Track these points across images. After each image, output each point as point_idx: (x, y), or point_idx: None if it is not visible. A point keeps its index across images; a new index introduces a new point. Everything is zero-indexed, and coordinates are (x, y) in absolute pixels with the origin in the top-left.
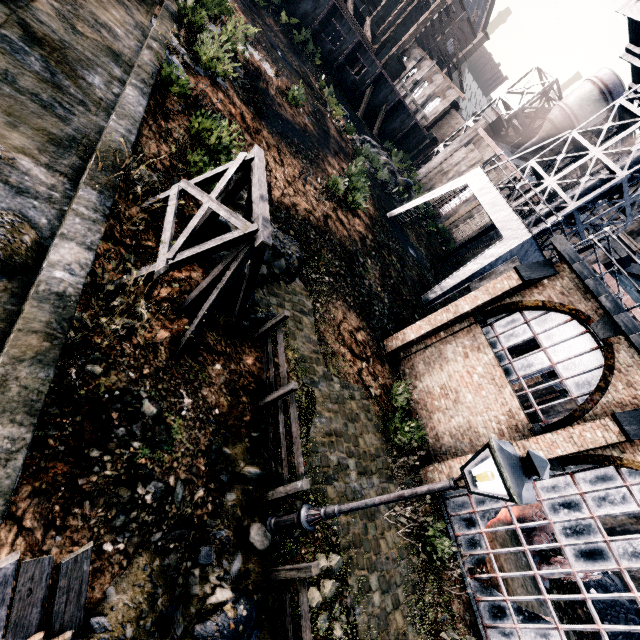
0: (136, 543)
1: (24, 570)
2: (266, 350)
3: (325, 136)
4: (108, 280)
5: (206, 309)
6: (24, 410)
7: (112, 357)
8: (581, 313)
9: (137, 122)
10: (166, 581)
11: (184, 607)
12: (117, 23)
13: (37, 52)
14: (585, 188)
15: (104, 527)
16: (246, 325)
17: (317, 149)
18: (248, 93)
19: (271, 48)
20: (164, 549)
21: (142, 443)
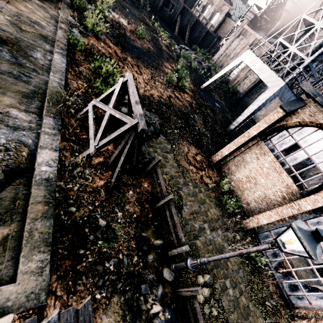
0: (110, 291)
1: (62, 316)
2: (153, 178)
3: (160, 51)
4: (68, 163)
5: (119, 167)
6: (43, 244)
7: (79, 201)
8: None
9: (63, 73)
10: (128, 306)
11: (139, 317)
12: (41, 19)
13: (5, 48)
14: (314, 47)
15: (94, 287)
16: (140, 166)
17: (157, 60)
18: (116, 38)
19: (122, 8)
20: (124, 291)
21: (103, 241)
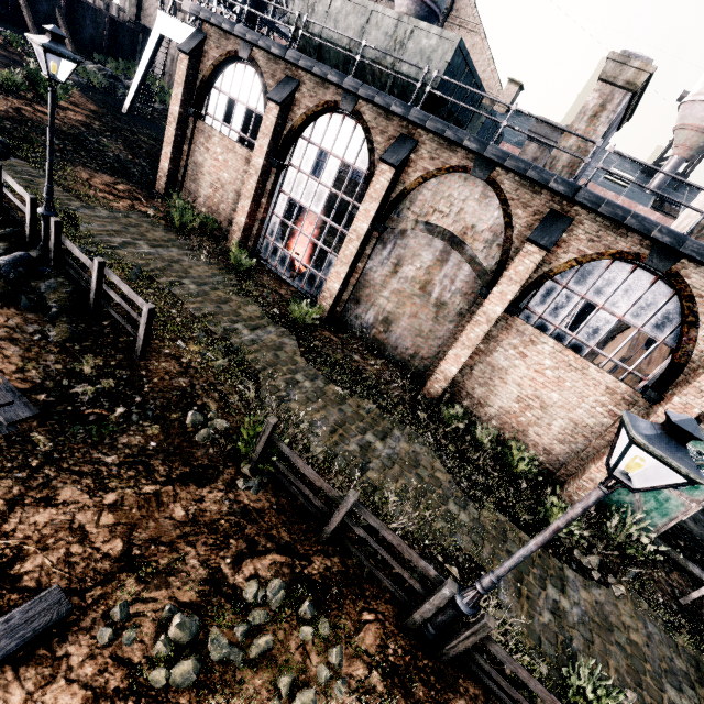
0: None
1: None
2: None
3: None
4: None
5: None
6: None
7: None
8: (231, 52)
9: None
10: None
11: None
12: None
13: None
14: None
15: None
16: None
17: None
18: None
19: None
20: None
21: None
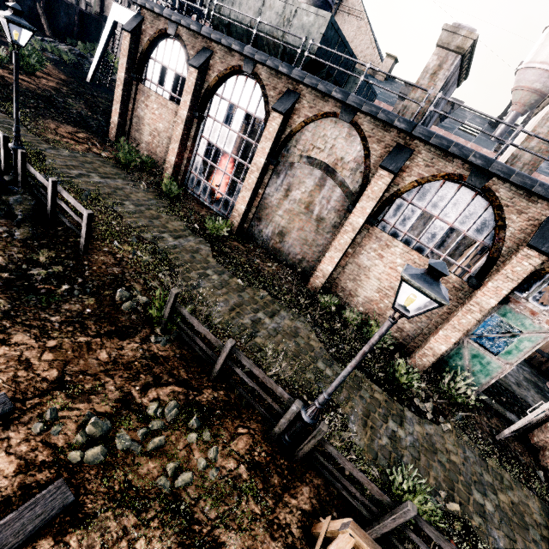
0: None
1: None
2: None
3: None
4: None
5: None
6: None
7: None
8: (162, 30)
9: None
10: None
11: None
12: None
13: None
14: None
15: None
16: None
17: None
18: None
19: None
20: None
21: None
